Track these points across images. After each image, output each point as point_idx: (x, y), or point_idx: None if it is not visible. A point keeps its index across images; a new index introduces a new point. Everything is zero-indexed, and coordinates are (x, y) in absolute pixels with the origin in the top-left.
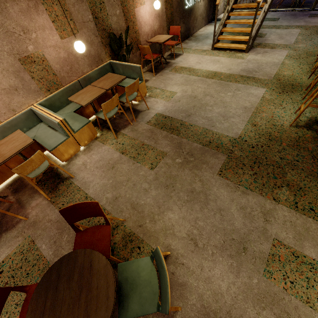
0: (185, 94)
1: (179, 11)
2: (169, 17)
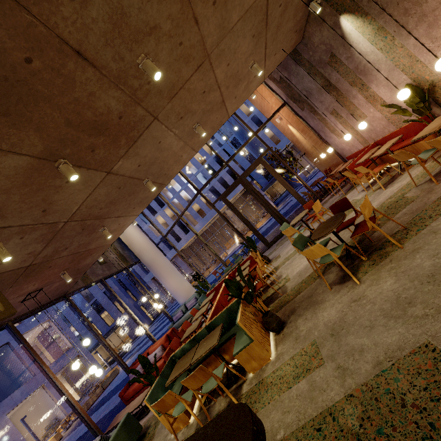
0: None
1: None
2: None
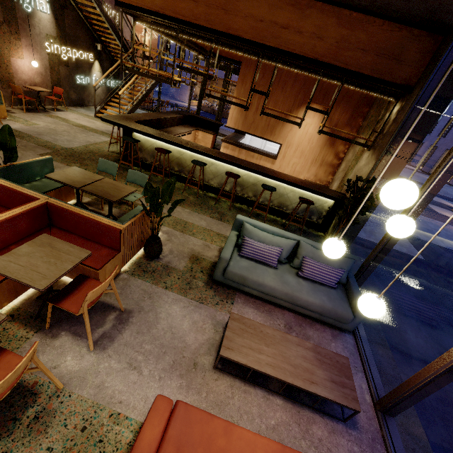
0: (46, 127)
1: (68, 81)
2: (55, 80)
